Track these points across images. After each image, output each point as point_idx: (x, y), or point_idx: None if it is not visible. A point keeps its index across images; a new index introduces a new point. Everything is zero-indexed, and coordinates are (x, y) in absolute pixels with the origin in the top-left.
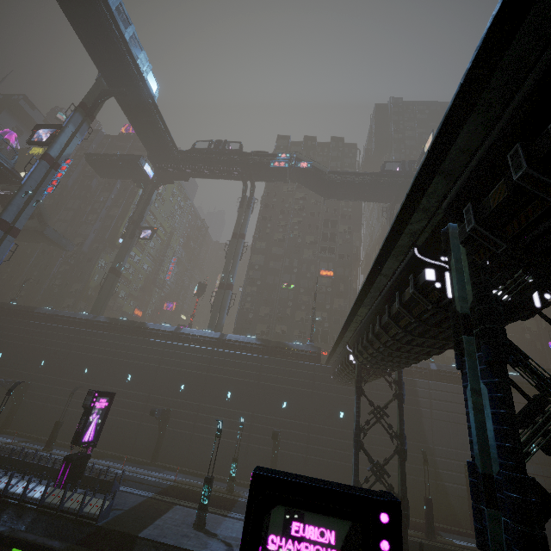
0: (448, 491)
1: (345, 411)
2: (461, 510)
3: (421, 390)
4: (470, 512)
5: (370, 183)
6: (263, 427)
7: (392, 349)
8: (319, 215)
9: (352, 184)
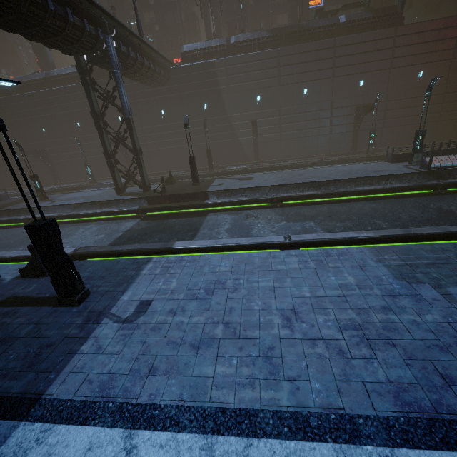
0: (241, 143)
1: (165, 109)
2: (250, 152)
3: (219, 69)
4: (254, 151)
5: None
6: None
7: None
8: None
9: None
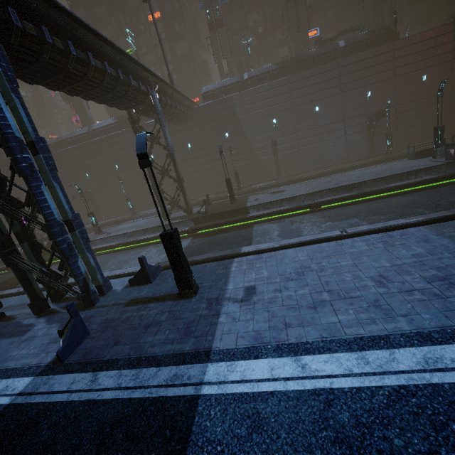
0: (262, 162)
1: (191, 143)
2: (271, 169)
3: (236, 102)
4: (275, 168)
5: None
6: None
7: (76, 95)
8: None
9: None
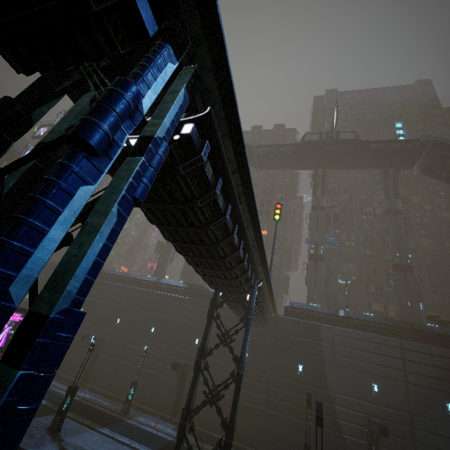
0: (346, 444)
1: (250, 350)
2: None
3: (325, 335)
4: None
5: (291, 152)
6: (175, 360)
7: (184, 255)
8: (261, 186)
9: (276, 154)
